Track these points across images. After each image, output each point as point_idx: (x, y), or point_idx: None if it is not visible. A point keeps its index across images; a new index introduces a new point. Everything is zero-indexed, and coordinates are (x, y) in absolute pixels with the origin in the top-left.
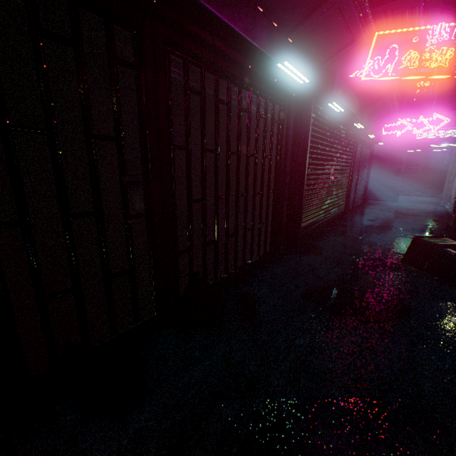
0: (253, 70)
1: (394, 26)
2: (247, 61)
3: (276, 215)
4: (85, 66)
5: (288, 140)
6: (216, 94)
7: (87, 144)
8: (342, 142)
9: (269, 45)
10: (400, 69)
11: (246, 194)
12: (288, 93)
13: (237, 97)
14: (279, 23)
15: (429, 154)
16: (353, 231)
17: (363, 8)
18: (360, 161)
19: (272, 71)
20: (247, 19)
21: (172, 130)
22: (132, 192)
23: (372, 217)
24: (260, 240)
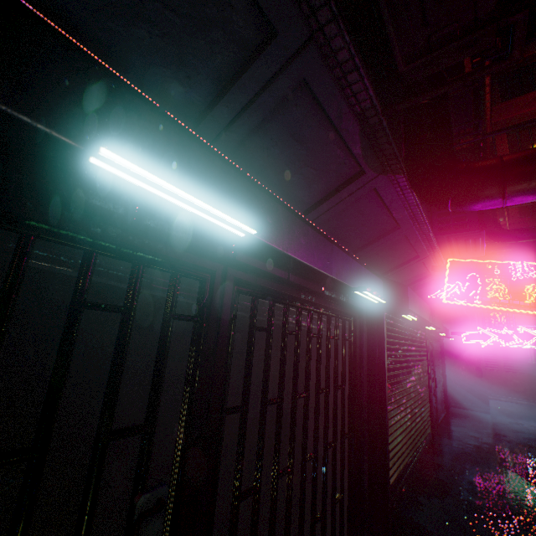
0: (325, 294)
1: (457, 247)
2: (320, 287)
3: (353, 474)
4: (130, 334)
5: (363, 360)
6: (285, 325)
7: (95, 451)
8: (415, 346)
9: (345, 273)
10: (487, 297)
11: (315, 453)
12: (359, 308)
13: (306, 322)
14: (346, 244)
15: (506, 348)
16: (459, 482)
17: (428, 236)
18: (434, 360)
19: (344, 292)
20: (325, 256)
21: (228, 386)
22: (145, 525)
23: (473, 447)
24: (334, 531)
